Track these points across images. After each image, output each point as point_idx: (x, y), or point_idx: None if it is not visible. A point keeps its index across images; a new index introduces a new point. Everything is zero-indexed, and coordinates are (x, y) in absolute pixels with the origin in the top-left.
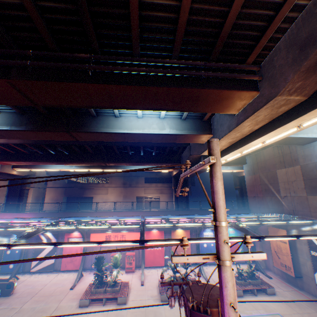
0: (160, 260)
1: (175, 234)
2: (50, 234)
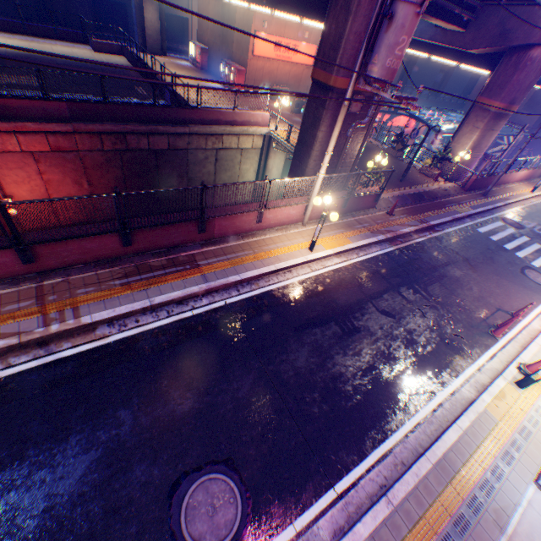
0: None
1: None
2: None
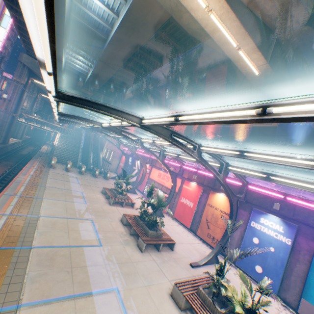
0: (187, 220)
1: (213, 198)
2: (139, 162)
